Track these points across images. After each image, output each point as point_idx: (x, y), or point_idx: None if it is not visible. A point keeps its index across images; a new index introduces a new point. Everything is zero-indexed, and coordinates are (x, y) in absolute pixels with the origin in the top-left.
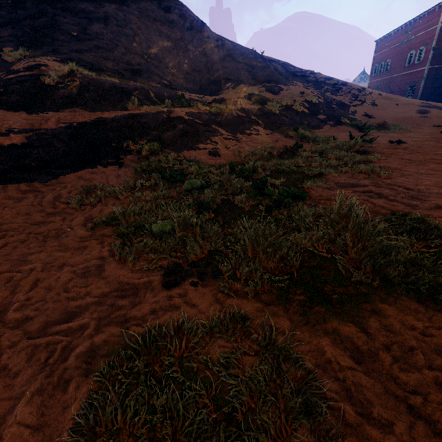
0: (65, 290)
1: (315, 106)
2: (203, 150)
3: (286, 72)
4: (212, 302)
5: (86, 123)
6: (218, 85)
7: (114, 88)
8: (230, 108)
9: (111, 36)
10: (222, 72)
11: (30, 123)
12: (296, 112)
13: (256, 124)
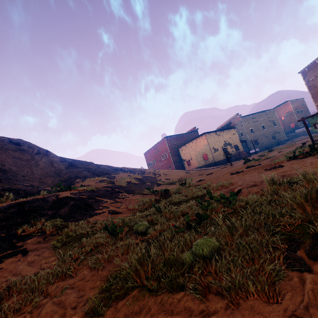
0: None
1: (141, 179)
2: (102, 213)
3: (111, 169)
4: None
5: None
6: (69, 182)
7: None
8: (97, 187)
9: None
10: (69, 174)
11: None
12: (135, 184)
13: (120, 192)
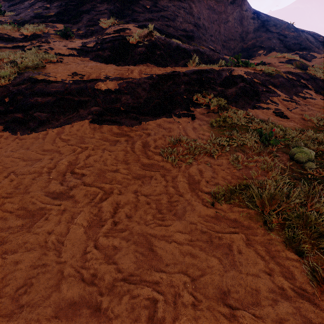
0: None
1: None
2: (266, 110)
3: (316, 42)
4: None
5: (163, 75)
6: (250, 52)
7: (178, 48)
8: (279, 70)
9: (173, 9)
10: (254, 40)
11: (120, 72)
12: None
13: (306, 88)
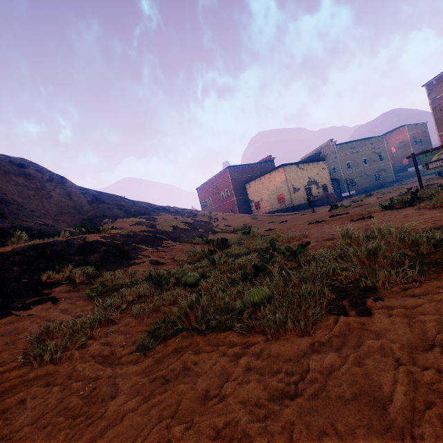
0: (290, 396)
1: (191, 224)
2: (142, 263)
3: (151, 208)
4: (414, 297)
5: None
6: (94, 222)
7: None
8: (134, 230)
9: None
10: (94, 211)
11: None
12: (183, 229)
13: (164, 240)
